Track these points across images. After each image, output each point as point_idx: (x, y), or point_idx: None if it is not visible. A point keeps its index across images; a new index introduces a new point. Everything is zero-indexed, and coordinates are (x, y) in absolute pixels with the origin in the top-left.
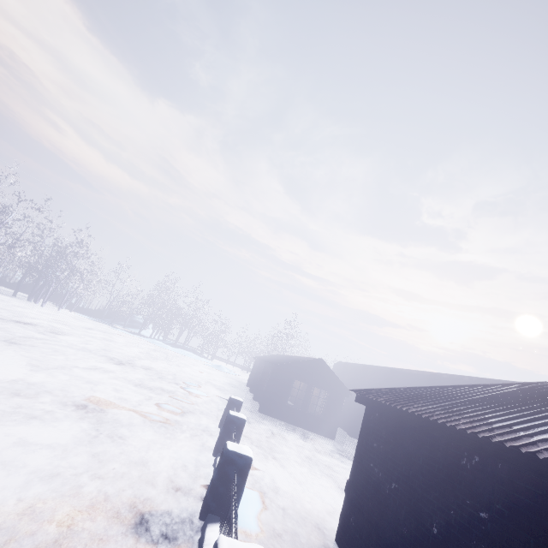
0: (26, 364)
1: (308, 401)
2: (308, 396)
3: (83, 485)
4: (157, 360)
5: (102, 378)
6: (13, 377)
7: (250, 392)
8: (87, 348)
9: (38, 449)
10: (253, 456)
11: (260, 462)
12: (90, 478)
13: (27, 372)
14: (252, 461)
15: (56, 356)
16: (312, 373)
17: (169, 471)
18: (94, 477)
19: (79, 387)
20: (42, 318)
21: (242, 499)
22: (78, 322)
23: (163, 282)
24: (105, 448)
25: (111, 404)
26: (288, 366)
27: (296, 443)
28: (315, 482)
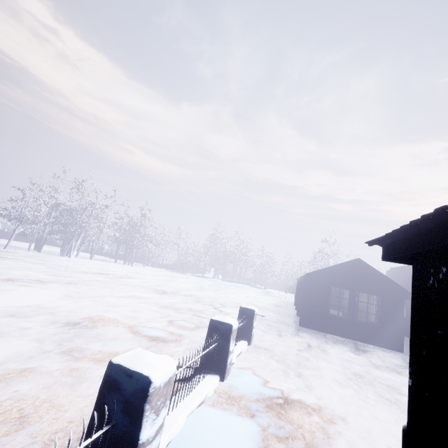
0: (63, 295)
1: (355, 309)
2: (353, 304)
3: None
4: (207, 290)
5: (130, 303)
6: (34, 304)
7: (296, 310)
8: (142, 285)
9: None
10: (154, 375)
11: (274, 381)
12: None
13: (56, 300)
14: (150, 385)
15: (102, 290)
16: (350, 277)
17: None
18: None
19: (95, 309)
20: (123, 271)
21: (195, 447)
22: (153, 272)
23: (213, 234)
24: (45, 364)
25: (112, 321)
26: (319, 274)
27: (342, 357)
28: (365, 412)
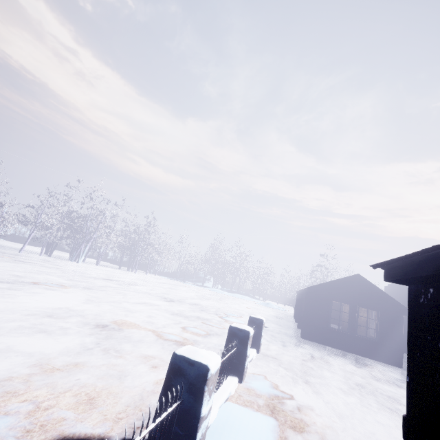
0: (84, 299)
1: (355, 323)
2: (353, 318)
3: (21, 394)
4: (209, 300)
5: (144, 309)
6: (63, 306)
7: (296, 322)
8: (150, 292)
9: (15, 356)
10: (210, 364)
11: (284, 386)
12: (39, 387)
13: (80, 304)
14: (208, 372)
15: (116, 296)
16: (351, 292)
17: (149, 387)
18: (46, 386)
19: (116, 314)
20: (128, 278)
21: (230, 432)
22: (156, 280)
23: (214, 244)
24: (91, 359)
25: (134, 325)
26: (320, 287)
27: (344, 369)
28: (368, 417)
